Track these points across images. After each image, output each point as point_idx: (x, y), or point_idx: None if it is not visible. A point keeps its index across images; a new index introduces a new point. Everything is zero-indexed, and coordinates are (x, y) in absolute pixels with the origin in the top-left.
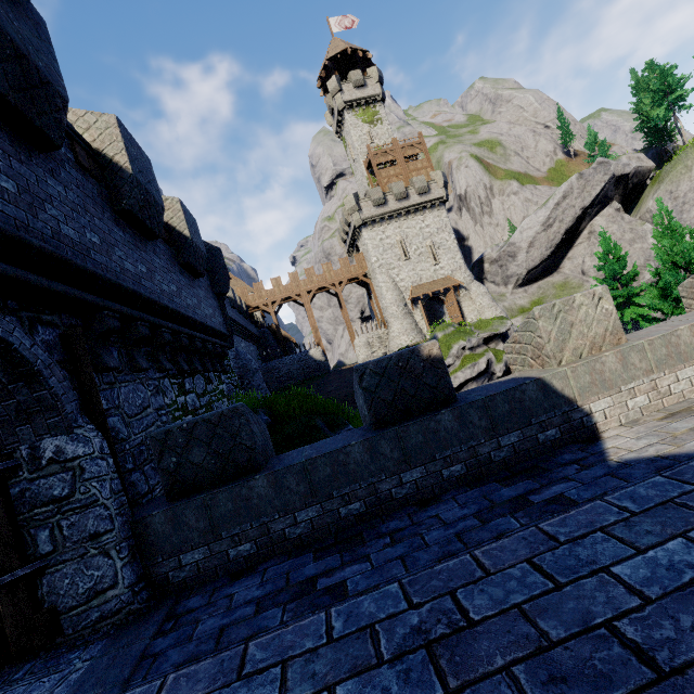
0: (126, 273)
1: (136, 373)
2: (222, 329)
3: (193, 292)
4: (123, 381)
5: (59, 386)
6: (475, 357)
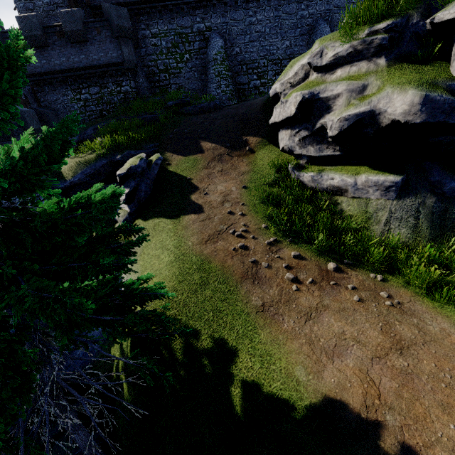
0: (37, 68)
1: (54, 91)
2: (116, 60)
3: (83, 52)
4: (49, 94)
5: (30, 97)
6: (296, 89)
